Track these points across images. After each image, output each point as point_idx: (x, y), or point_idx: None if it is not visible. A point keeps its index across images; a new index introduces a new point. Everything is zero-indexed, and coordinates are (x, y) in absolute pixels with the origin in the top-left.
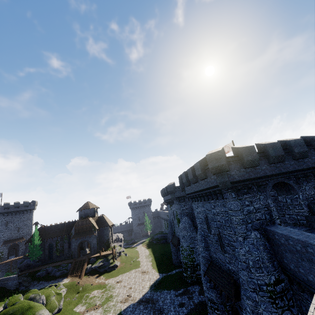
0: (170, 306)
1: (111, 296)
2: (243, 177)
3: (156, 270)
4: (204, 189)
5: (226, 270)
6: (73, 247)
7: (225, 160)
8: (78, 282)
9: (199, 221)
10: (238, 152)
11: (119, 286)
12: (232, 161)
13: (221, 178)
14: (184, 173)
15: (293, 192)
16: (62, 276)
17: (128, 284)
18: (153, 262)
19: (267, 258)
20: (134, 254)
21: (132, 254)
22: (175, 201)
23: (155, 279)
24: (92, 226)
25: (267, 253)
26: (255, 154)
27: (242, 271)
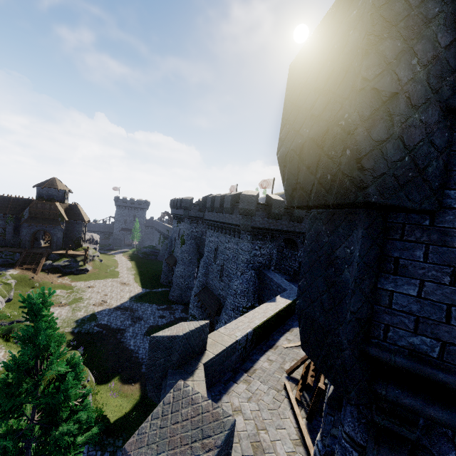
0: (150, 316)
1: (81, 298)
2: (264, 226)
3: (139, 284)
4: (226, 223)
5: (216, 295)
6: (24, 234)
7: (255, 206)
8: (32, 277)
9: (207, 249)
10: (270, 202)
11: (91, 291)
12: (261, 208)
13: (245, 220)
14: (211, 198)
15: (296, 249)
16: (5, 266)
17: (103, 291)
18: (137, 276)
19: (252, 291)
20: (112, 263)
21: (108, 262)
22: (187, 219)
23: (137, 292)
24: (59, 214)
25: (253, 287)
26: (282, 209)
27: (230, 296)
